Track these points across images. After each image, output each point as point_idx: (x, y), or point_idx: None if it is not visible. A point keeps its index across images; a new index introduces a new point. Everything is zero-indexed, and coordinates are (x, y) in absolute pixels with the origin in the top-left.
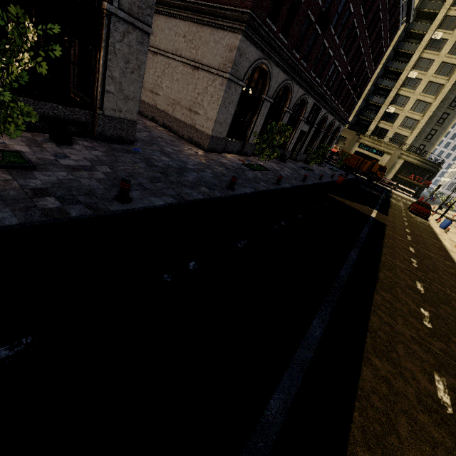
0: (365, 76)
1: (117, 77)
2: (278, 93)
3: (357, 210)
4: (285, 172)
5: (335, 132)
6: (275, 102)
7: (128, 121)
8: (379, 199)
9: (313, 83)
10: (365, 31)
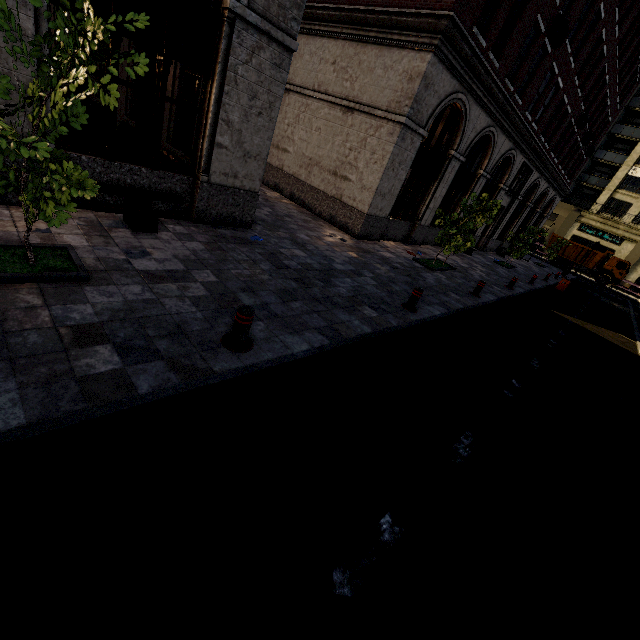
0: (603, 120)
1: (235, 121)
2: (473, 147)
3: (612, 344)
4: (477, 272)
5: (546, 207)
6: (466, 162)
7: (246, 192)
8: (630, 319)
9: (529, 130)
10: (616, 49)
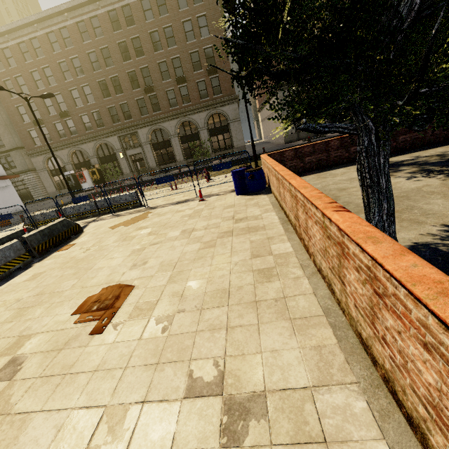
0: None
1: (235, 136)
2: None
3: None
4: None
5: None
6: None
7: (242, 147)
8: None
9: None
10: None
